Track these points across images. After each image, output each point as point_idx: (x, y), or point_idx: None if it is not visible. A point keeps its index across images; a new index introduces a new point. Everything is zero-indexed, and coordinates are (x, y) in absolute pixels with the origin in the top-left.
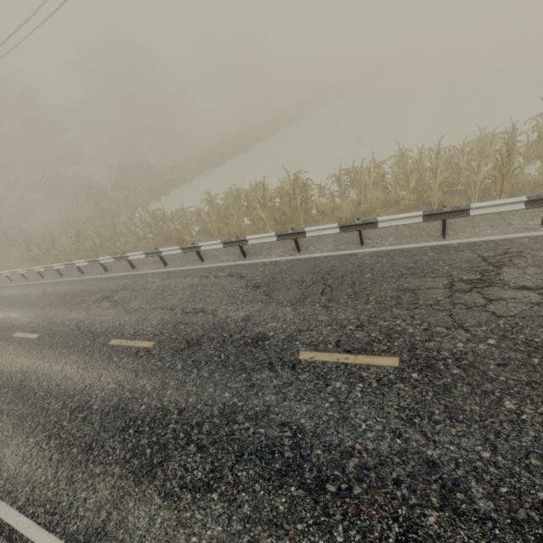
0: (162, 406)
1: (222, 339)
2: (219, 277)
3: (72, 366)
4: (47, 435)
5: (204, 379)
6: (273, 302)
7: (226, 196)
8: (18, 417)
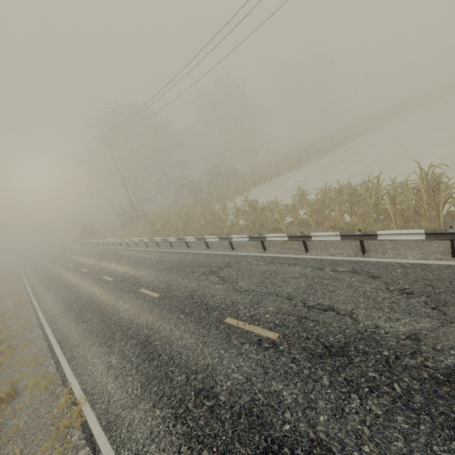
0: (317, 439)
1: (384, 359)
2: (338, 271)
3: (191, 336)
4: (173, 414)
5: (378, 419)
6: (454, 322)
7: (318, 192)
8: (145, 375)
